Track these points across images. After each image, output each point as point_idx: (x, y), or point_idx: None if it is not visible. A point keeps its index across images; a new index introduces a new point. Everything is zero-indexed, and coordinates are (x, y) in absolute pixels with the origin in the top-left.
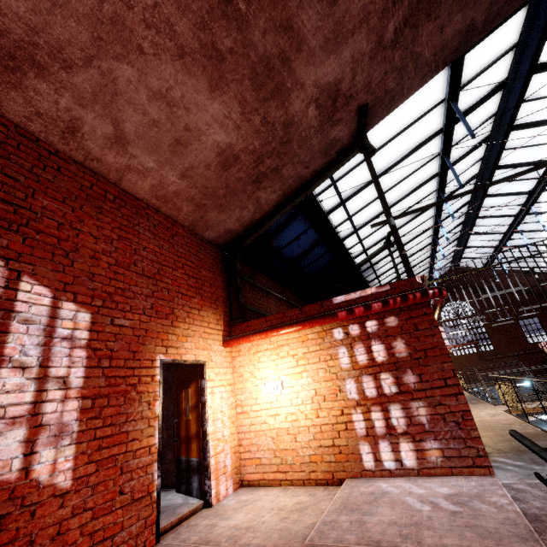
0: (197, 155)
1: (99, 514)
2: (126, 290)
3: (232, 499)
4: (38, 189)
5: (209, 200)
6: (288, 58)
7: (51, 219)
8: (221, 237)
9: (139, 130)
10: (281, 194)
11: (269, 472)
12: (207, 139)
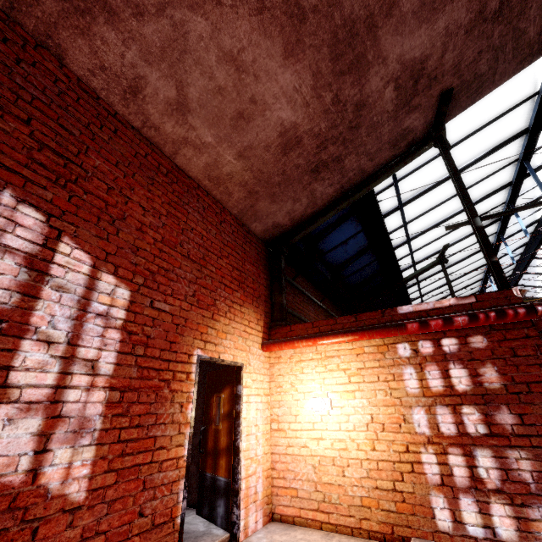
0: (258, 133)
1: (113, 540)
2: (170, 271)
3: (262, 537)
4: (91, 147)
5: (263, 187)
6: (375, 24)
7: (101, 181)
8: (268, 231)
9: (203, 97)
10: (338, 188)
11: (307, 508)
12: (271, 115)
